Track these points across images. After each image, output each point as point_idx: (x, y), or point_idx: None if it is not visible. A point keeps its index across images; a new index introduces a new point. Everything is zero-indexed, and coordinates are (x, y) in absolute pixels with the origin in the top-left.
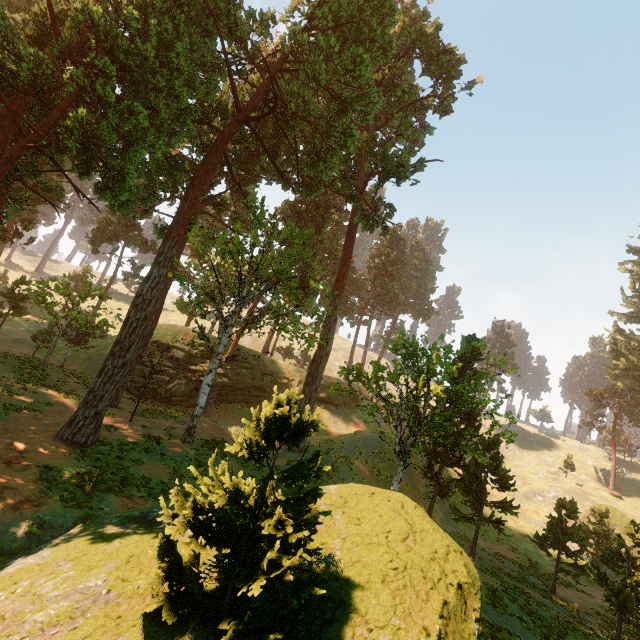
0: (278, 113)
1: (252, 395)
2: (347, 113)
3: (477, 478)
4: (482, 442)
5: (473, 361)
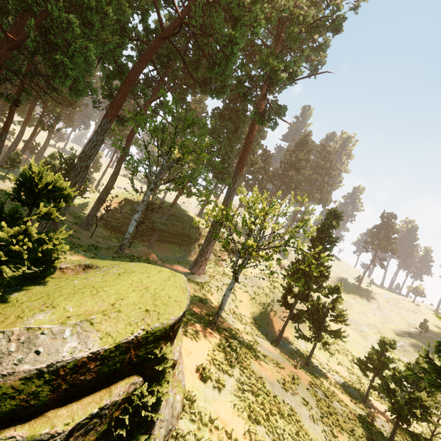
0: (196, 34)
1: (182, 240)
2: (237, 27)
3: (319, 311)
4: (328, 287)
5: (332, 228)
